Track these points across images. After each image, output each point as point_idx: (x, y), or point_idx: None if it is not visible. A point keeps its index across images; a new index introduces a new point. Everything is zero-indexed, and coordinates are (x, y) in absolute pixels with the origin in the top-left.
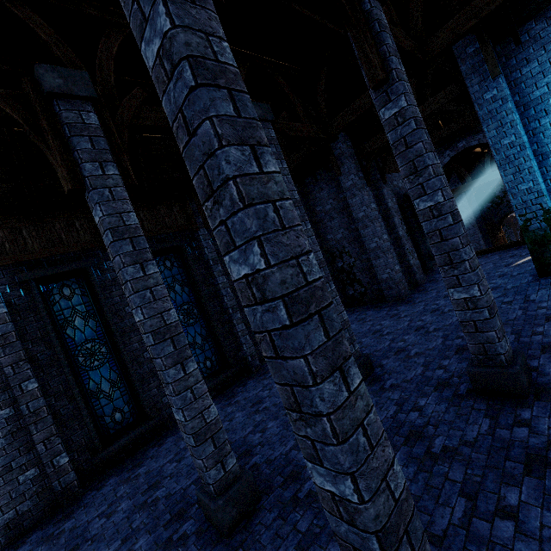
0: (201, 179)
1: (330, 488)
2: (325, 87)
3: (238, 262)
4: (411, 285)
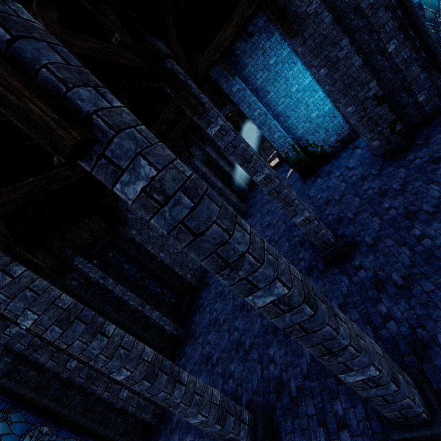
0: (214, 259)
1: (360, 378)
2: (130, 109)
3: (263, 296)
4: (242, 215)
